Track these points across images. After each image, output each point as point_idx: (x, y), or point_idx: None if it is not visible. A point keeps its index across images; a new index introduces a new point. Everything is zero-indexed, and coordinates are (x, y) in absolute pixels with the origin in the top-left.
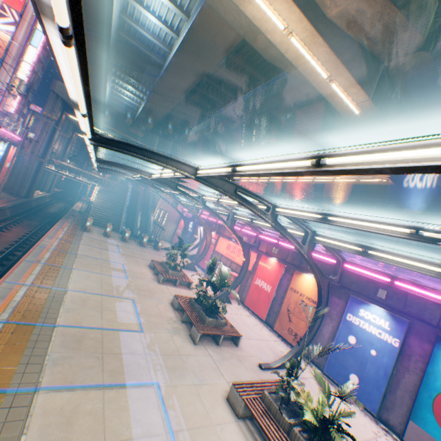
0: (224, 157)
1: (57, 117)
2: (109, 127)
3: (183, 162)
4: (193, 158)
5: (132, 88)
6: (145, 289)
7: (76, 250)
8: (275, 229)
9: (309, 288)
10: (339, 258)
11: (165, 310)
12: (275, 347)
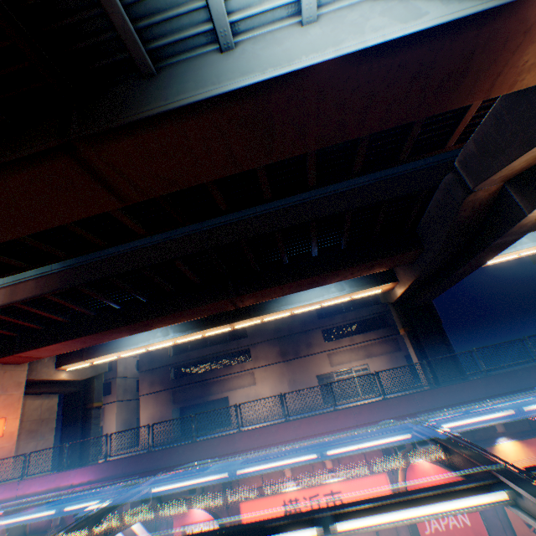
0: (127, 319)
1: None
2: None
3: None
4: None
5: None
6: None
7: None
8: None
9: (522, 460)
10: None
11: None
12: None
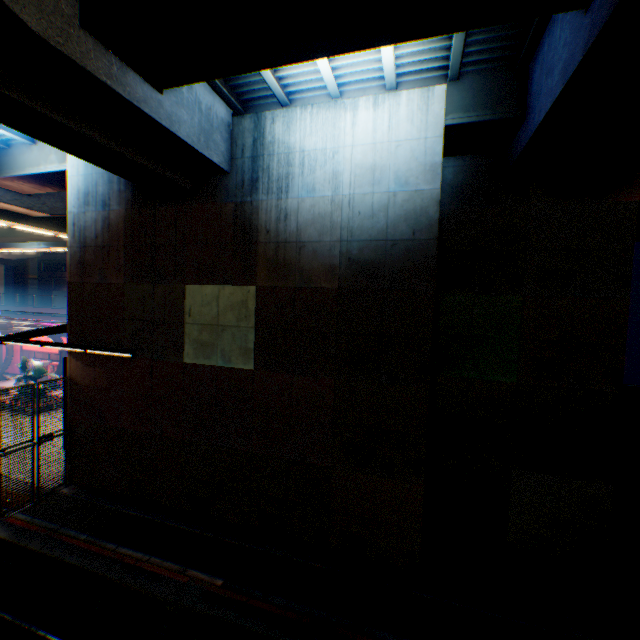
0: None
1: None
2: None
3: None
4: None
5: None
6: None
7: None
8: None
9: None
10: None
11: None
12: None
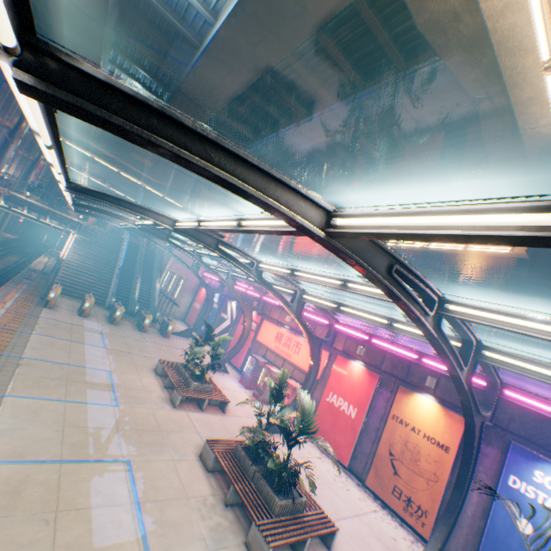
0: None
1: (12, 123)
2: (98, 147)
3: (304, 193)
4: (221, 202)
5: (141, 87)
6: (151, 428)
7: (22, 348)
8: (433, 341)
9: (429, 420)
10: (497, 380)
11: (190, 478)
12: (381, 530)
